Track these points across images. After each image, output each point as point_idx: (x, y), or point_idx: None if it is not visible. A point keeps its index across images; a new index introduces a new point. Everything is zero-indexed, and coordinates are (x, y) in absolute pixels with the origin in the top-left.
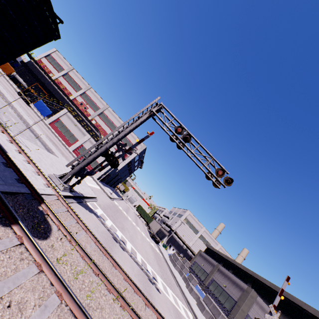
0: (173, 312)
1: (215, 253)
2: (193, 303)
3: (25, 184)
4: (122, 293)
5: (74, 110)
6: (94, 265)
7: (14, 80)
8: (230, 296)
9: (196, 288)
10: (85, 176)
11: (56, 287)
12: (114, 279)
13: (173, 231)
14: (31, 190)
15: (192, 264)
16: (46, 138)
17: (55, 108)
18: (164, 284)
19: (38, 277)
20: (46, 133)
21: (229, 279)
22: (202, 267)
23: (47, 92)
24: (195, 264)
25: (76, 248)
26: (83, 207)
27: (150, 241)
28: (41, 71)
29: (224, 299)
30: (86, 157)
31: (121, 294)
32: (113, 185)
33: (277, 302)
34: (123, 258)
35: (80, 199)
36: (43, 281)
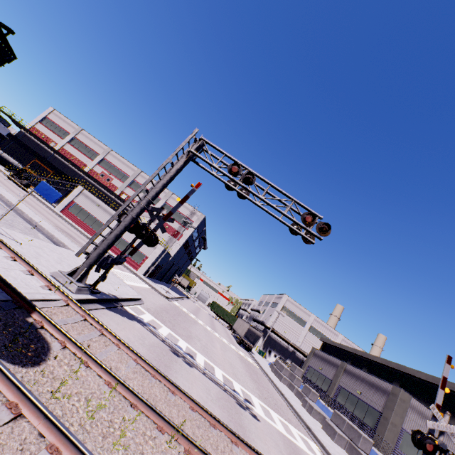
0: (284, 447)
1: (336, 348)
2: (317, 428)
3: (2, 288)
4: (188, 431)
5: (94, 186)
6: (131, 394)
7: (3, 162)
8: (369, 406)
9: (317, 404)
10: (111, 266)
11: (48, 438)
12: (172, 411)
13: (269, 329)
14: (13, 295)
15: (306, 370)
16: (53, 229)
17: (65, 188)
18: (265, 407)
19: (13, 428)
20: (56, 223)
21: (363, 381)
22: (320, 372)
23: (51, 169)
24: (309, 370)
25: (97, 372)
26: (118, 314)
27: (237, 350)
28: (38, 142)
29: (362, 412)
30: (105, 237)
31: (183, 431)
32: (170, 280)
33: (440, 399)
34: (190, 379)
35: (112, 303)
36: (23, 432)
